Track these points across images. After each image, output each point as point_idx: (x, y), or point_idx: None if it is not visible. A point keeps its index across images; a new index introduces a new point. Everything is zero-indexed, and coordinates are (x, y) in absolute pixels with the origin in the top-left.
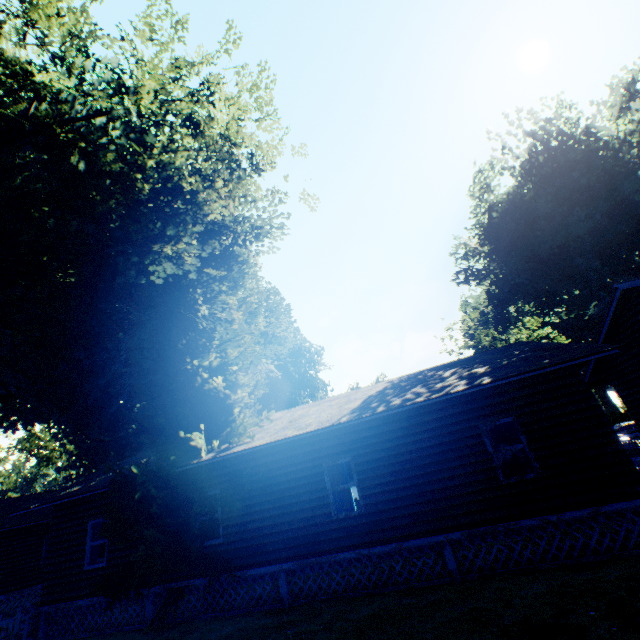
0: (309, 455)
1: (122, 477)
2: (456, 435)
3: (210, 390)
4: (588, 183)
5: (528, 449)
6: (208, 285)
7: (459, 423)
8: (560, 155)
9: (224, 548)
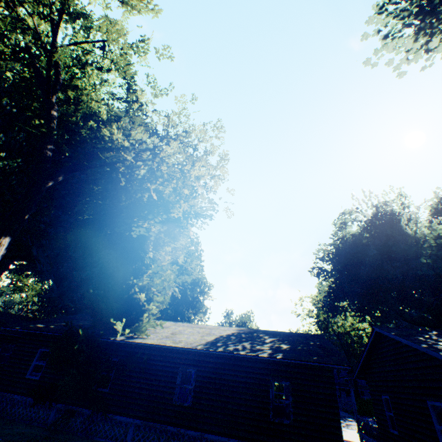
0: (174, 359)
1: (71, 332)
2: (256, 380)
3: (136, 298)
4: (396, 251)
5: (291, 405)
6: (159, 236)
7: (260, 374)
8: (388, 226)
9: (107, 396)
